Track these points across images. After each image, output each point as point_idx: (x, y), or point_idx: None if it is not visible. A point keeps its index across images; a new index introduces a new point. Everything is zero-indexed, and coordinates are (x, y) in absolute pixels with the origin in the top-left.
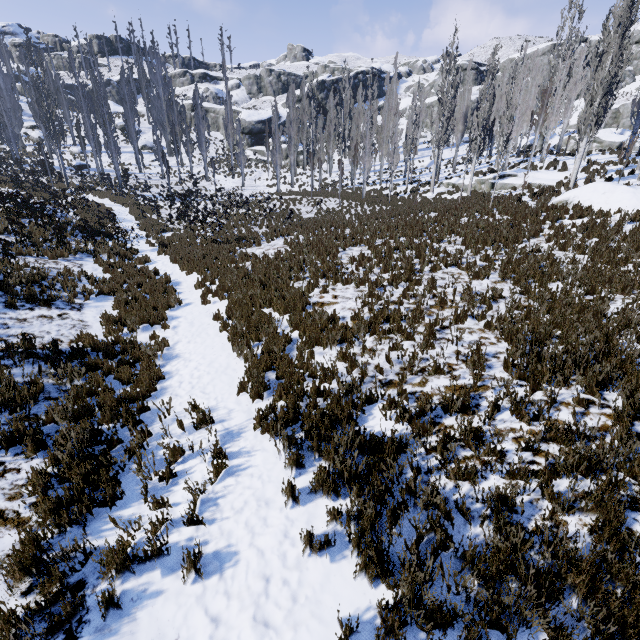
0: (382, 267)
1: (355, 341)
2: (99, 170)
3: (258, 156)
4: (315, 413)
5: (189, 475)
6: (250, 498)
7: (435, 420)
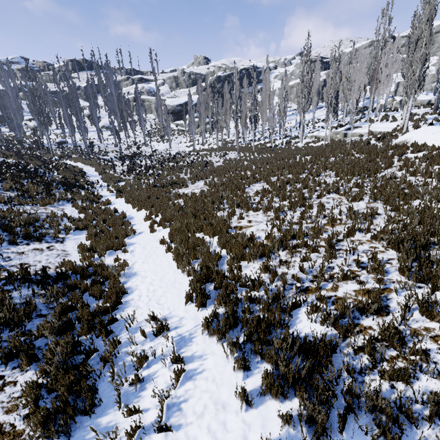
0: (281, 197)
1: (271, 255)
2: (74, 144)
3: (179, 127)
4: (252, 319)
5: (154, 380)
6: (208, 402)
7: (354, 321)
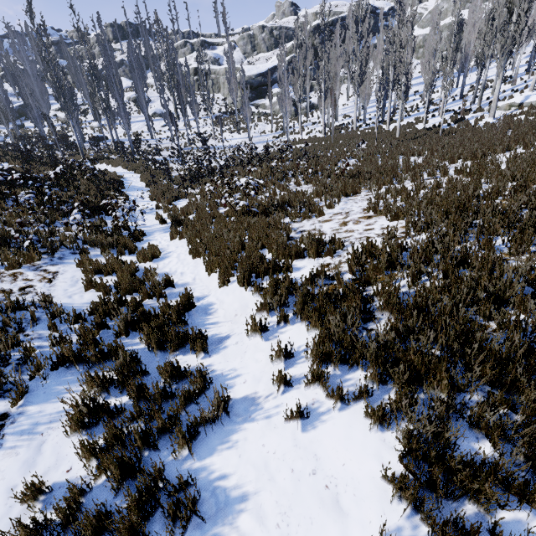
0: None
1: None
2: (113, 139)
3: (259, 110)
4: None
5: None
6: None
7: None
